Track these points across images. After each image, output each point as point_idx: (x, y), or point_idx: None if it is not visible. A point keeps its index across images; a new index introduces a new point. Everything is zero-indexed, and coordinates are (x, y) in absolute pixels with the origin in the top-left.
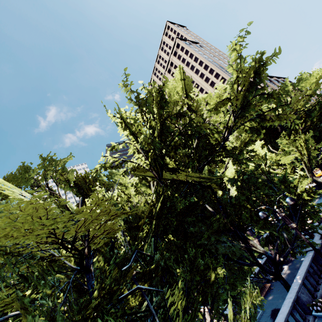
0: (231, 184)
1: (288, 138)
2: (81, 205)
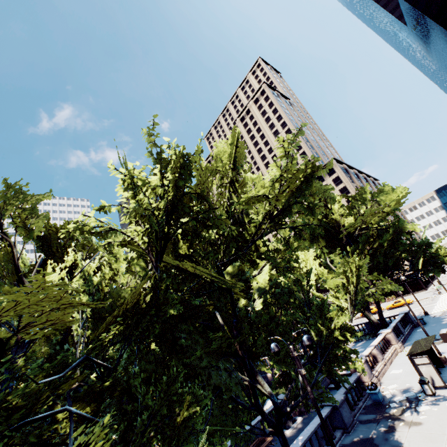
0: (259, 294)
1: (350, 255)
2: (38, 266)
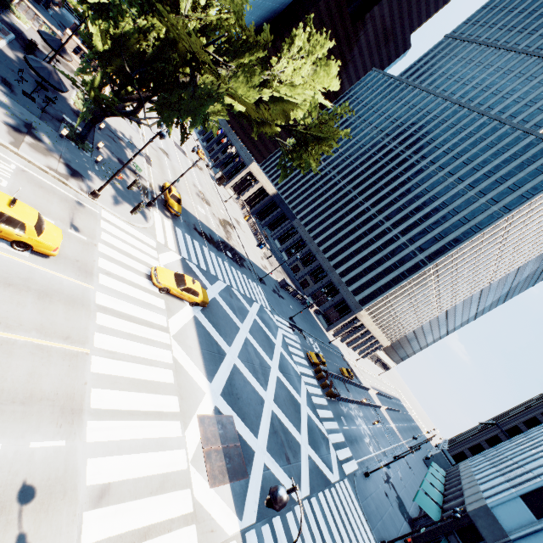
0: None
1: None
2: None
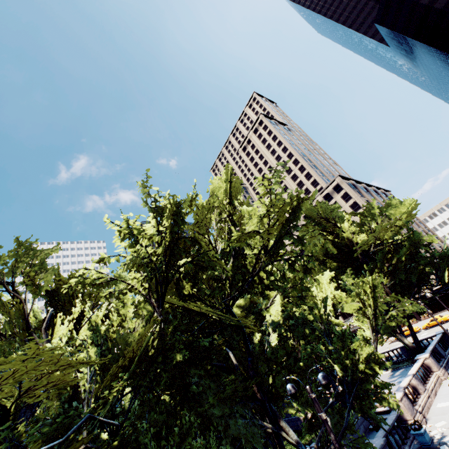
0: (273, 327)
1: (369, 274)
2: (48, 320)
